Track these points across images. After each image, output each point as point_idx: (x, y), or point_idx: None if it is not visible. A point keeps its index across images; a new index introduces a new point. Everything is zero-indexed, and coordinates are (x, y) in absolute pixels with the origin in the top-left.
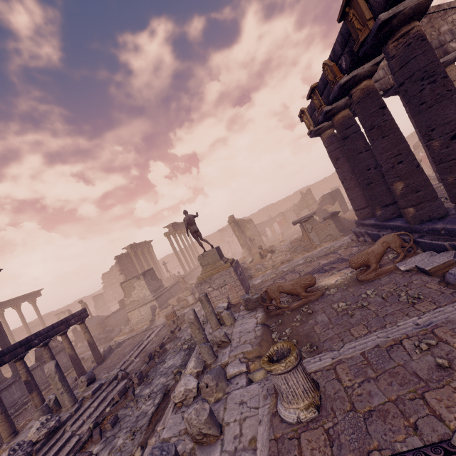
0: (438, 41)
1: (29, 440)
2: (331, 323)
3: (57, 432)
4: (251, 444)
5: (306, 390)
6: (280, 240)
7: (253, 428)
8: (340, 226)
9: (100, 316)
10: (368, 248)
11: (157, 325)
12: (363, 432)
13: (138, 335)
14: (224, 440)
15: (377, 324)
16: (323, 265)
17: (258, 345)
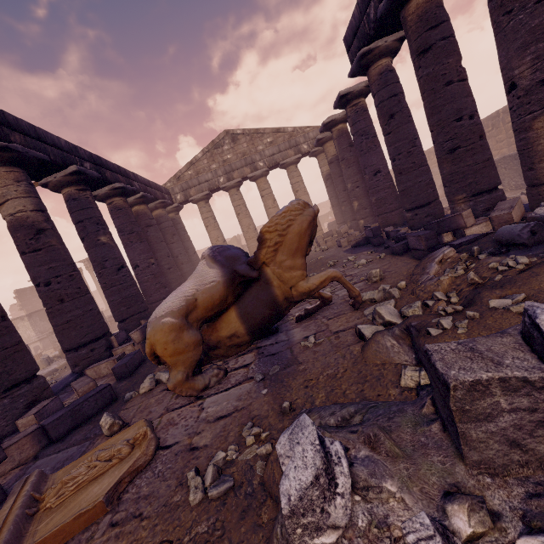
0: (251, 159)
1: None
2: None
3: None
4: None
5: None
6: None
7: None
8: None
9: None
10: None
11: None
12: None
13: None
14: None
15: None
16: None
17: None
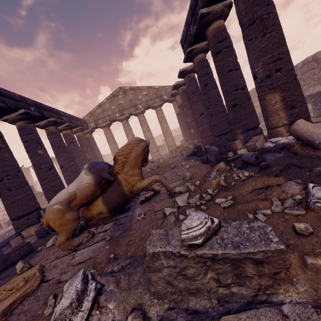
0: (134, 103)
1: None
2: None
3: None
4: None
5: None
6: None
7: None
8: None
9: None
10: None
11: None
12: None
13: None
14: None
15: None
16: None
17: None
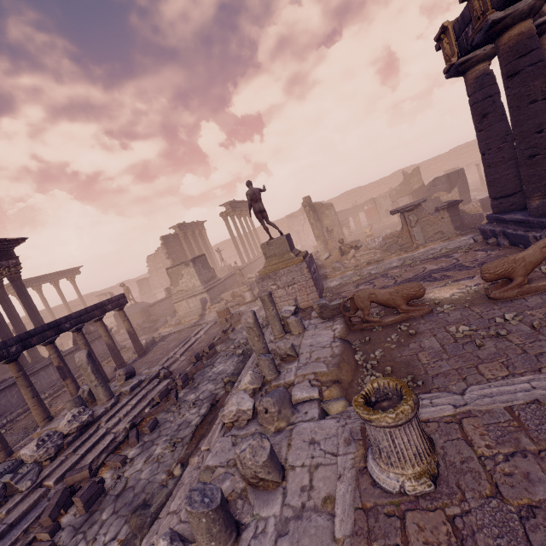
0: None
1: (60, 432)
2: (446, 353)
3: (91, 426)
4: (325, 506)
5: (419, 453)
6: (367, 234)
7: (329, 483)
8: (458, 221)
9: (144, 303)
10: (502, 254)
11: (207, 321)
12: (520, 541)
13: (185, 330)
14: (286, 489)
15: (525, 365)
16: (430, 271)
17: (336, 367)
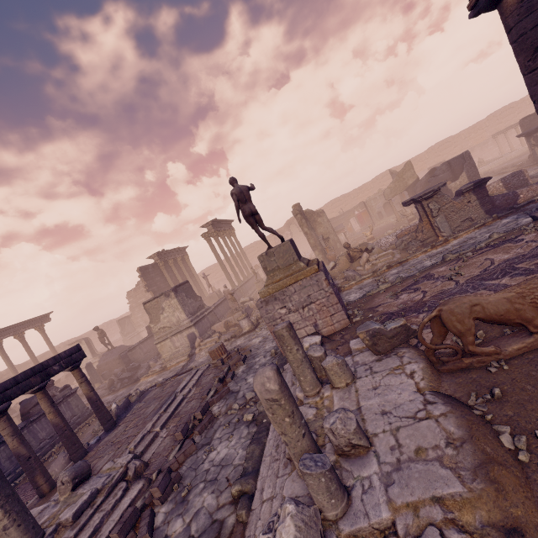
0: None
1: None
2: None
3: None
4: None
5: None
6: (368, 238)
7: None
8: (489, 203)
9: (123, 347)
10: None
11: (197, 364)
12: None
13: (169, 381)
14: None
15: None
16: (506, 262)
17: (485, 482)
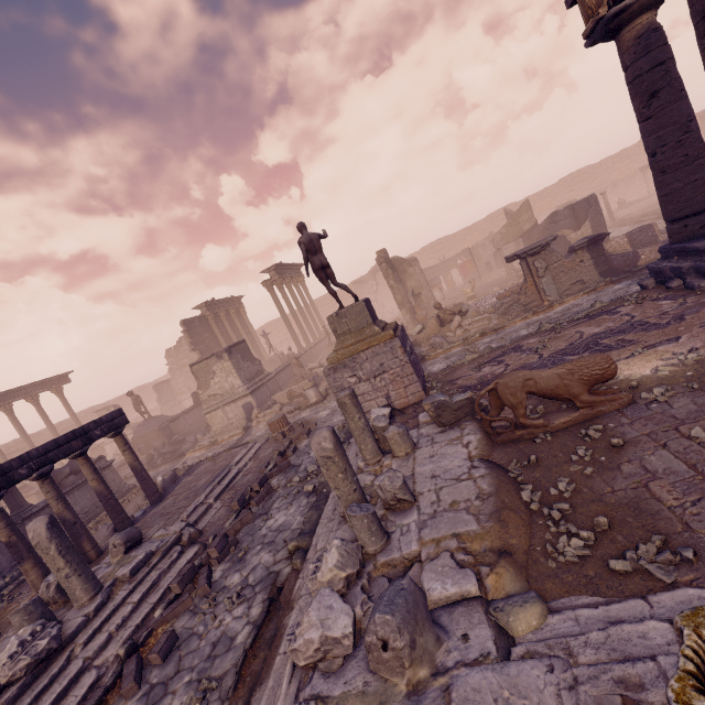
0: None
1: None
2: None
3: (56, 657)
4: None
5: None
6: (468, 296)
7: None
8: (604, 264)
9: (163, 417)
10: None
11: (254, 438)
12: None
13: (222, 454)
14: None
15: None
16: (593, 336)
17: (495, 522)
